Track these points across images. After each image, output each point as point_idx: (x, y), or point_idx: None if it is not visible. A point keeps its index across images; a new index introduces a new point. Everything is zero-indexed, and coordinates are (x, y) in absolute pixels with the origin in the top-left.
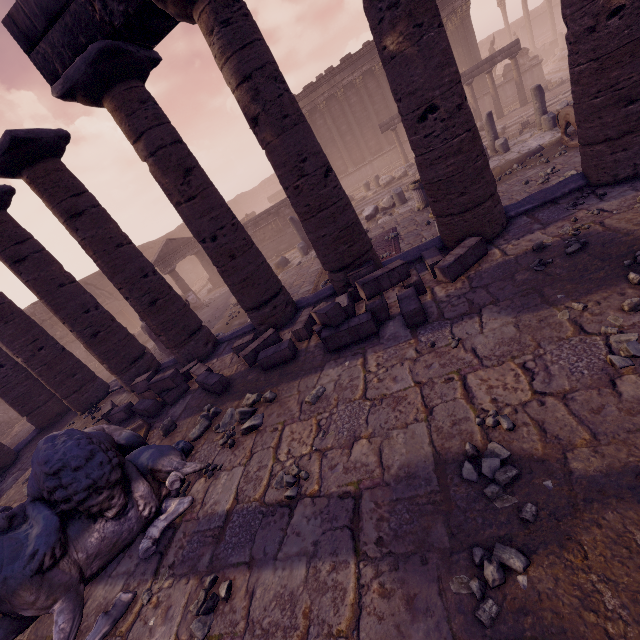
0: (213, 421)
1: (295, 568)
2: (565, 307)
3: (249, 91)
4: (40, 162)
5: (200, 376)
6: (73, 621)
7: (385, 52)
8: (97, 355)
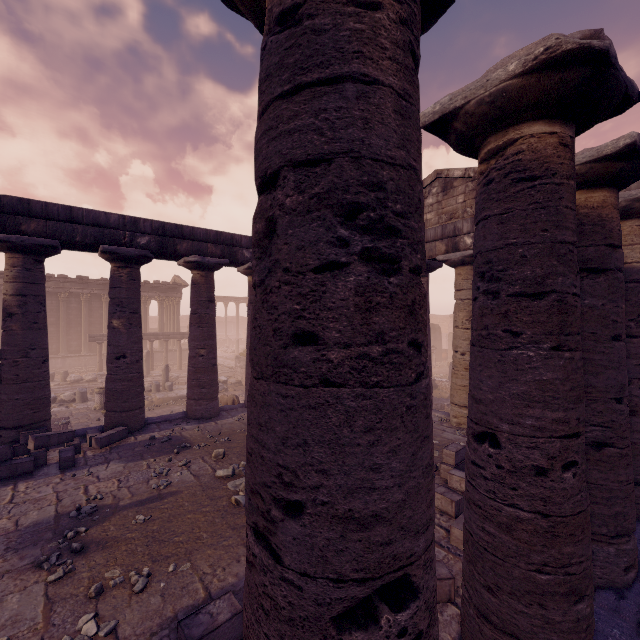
0: None
1: None
2: (148, 460)
3: (20, 301)
4: None
5: None
6: None
7: (112, 324)
8: None
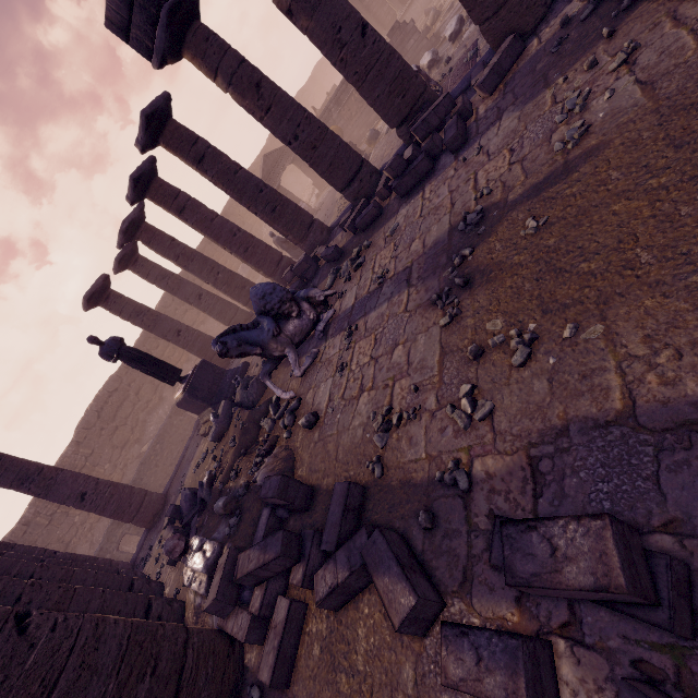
0: (337, 275)
1: (383, 306)
2: (554, 85)
3: None
4: (165, 127)
5: (323, 253)
6: (295, 356)
7: None
8: (253, 266)
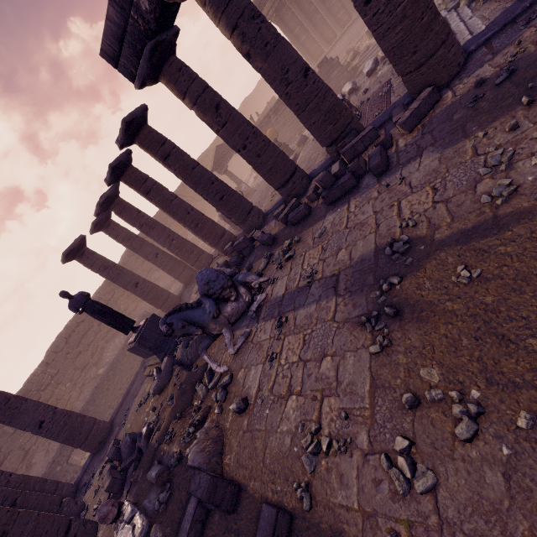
0: (270, 259)
1: (311, 306)
2: (474, 137)
3: (238, 37)
4: (140, 131)
5: (258, 237)
6: (231, 335)
7: None
8: (201, 238)
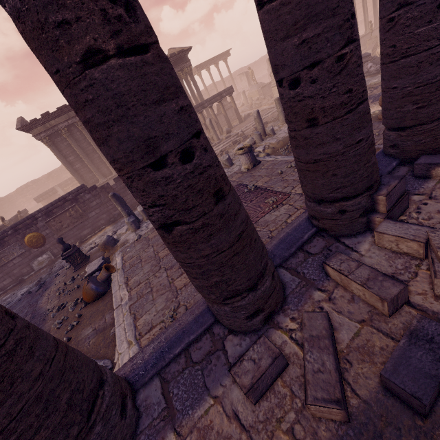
0: None
1: None
2: None
3: None
4: None
5: None
6: None
7: None
8: None
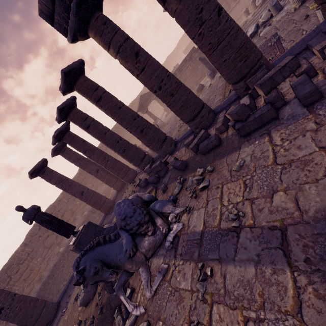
0: (183, 184)
1: (247, 267)
2: None
3: None
4: (78, 80)
5: (172, 162)
6: (147, 275)
7: None
8: (127, 160)
